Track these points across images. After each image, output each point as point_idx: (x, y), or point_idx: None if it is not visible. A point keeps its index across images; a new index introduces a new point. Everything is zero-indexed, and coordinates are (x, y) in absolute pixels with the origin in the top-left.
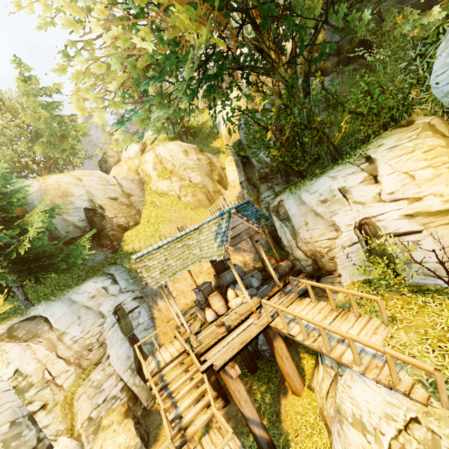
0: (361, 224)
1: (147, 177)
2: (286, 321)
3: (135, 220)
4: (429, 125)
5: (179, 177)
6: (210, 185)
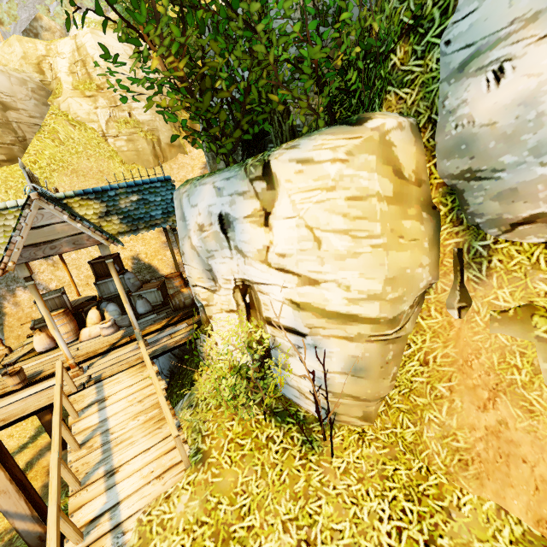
0: (247, 284)
1: (57, 83)
2: (91, 400)
3: (10, 154)
4: (383, 139)
5: (111, 102)
6: (164, 132)
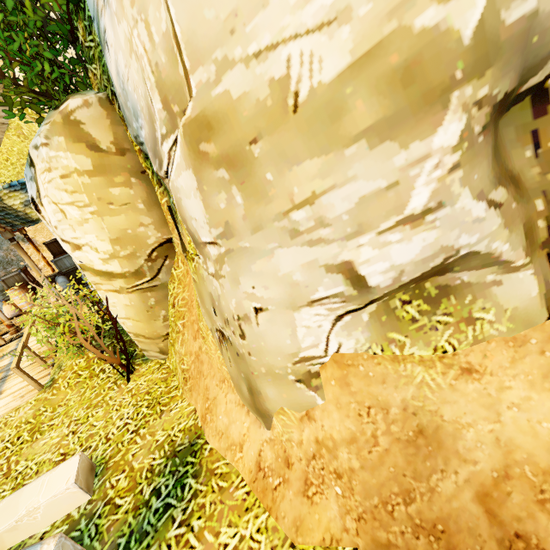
0: None
1: None
2: (12, 349)
3: None
4: (66, 120)
5: None
6: None
